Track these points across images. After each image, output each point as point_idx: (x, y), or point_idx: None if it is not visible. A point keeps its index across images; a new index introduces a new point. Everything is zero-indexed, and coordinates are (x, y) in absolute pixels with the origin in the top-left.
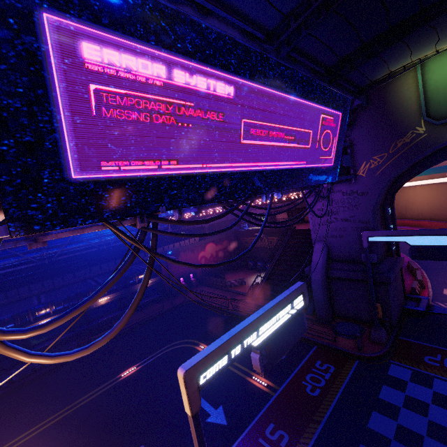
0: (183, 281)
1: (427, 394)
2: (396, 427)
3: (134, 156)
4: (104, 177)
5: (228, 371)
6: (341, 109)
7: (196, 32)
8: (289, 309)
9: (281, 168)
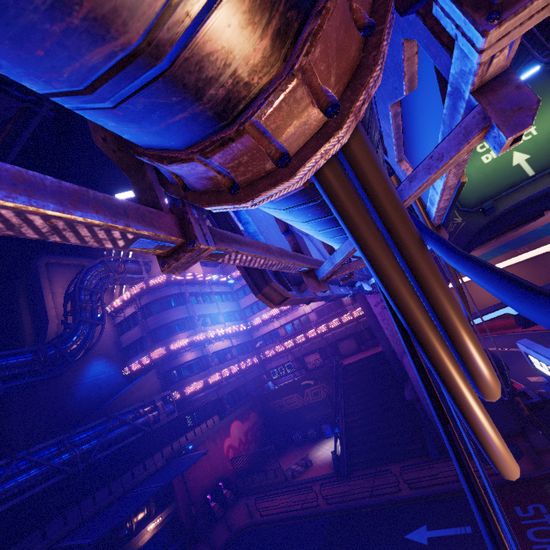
0: (211, 501)
1: None
2: None
3: None
4: None
5: None
6: None
7: None
8: None
9: None
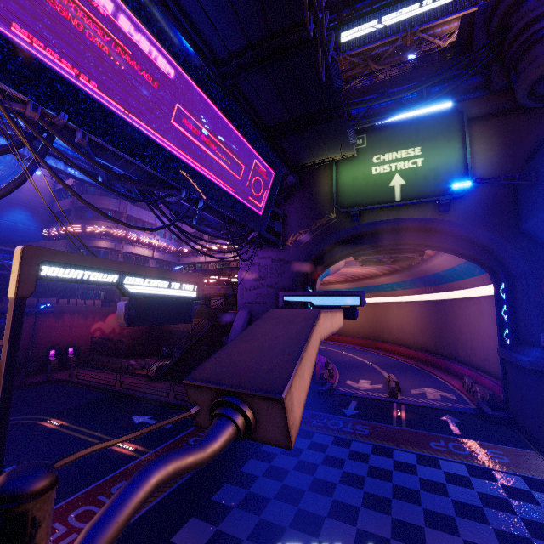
0: (53, 356)
1: (306, 443)
2: (268, 467)
3: (52, 45)
4: (9, 36)
5: (82, 441)
6: (274, 169)
7: (151, 6)
8: (178, 288)
9: (207, 177)
